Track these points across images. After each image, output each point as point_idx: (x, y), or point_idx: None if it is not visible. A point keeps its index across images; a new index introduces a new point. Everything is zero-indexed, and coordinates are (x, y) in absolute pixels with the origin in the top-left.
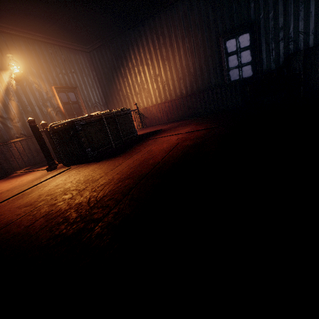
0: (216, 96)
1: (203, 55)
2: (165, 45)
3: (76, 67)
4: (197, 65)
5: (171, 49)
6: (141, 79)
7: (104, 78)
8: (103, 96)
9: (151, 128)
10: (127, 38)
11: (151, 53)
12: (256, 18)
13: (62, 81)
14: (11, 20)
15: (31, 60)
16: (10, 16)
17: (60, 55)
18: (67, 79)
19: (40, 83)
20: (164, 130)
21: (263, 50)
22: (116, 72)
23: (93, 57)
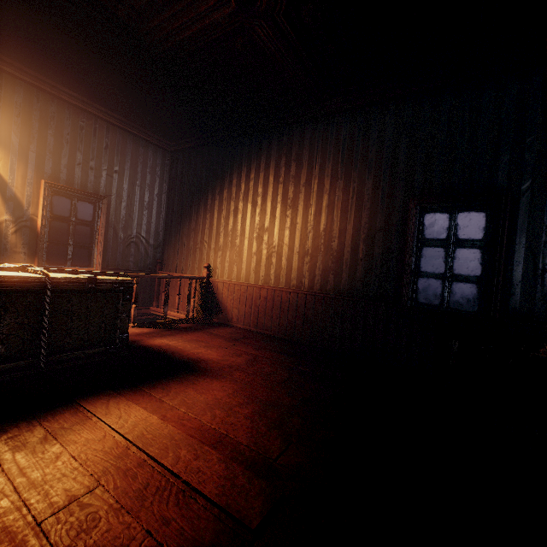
0: (373, 322)
1: (366, 223)
2: (297, 180)
3: (128, 165)
4: (348, 238)
5: (306, 190)
6: (236, 224)
7: (178, 201)
8: (163, 230)
9: (203, 333)
10: (237, 149)
11: (267, 186)
12: (510, 187)
13: (75, 178)
14: (7, 47)
15: (21, 123)
16: (2, 39)
17: (101, 136)
18: (90, 179)
19: (14, 166)
20: (184, 371)
21: (517, 261)
22: (200, 197)
23: (175, 162)
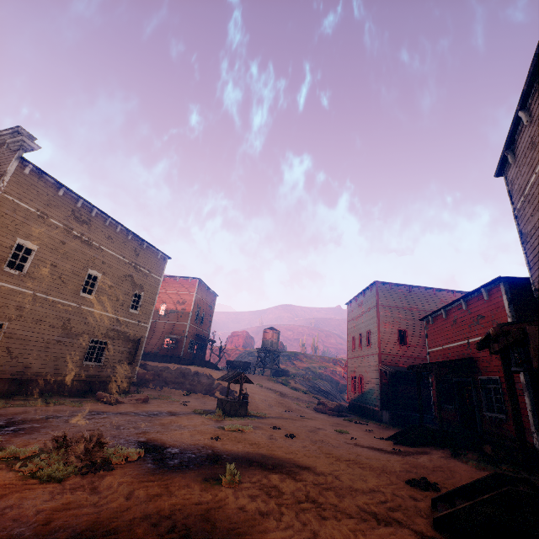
0: None
1: None
2: None
3: None
4: None
5: None
6: None
7: None
8: None
9: None
10: None
11: None
12: None
13: None
14: None
15: None
16: None
17: None
18: None
19: None
20: None
21: None
22: None
23: None
